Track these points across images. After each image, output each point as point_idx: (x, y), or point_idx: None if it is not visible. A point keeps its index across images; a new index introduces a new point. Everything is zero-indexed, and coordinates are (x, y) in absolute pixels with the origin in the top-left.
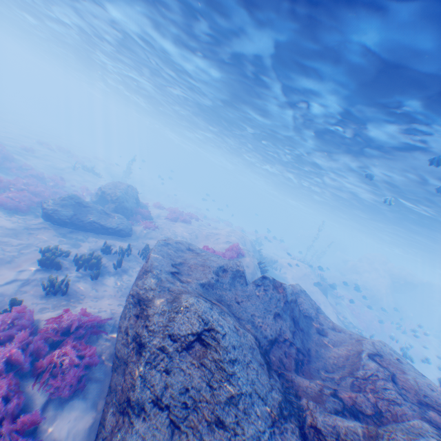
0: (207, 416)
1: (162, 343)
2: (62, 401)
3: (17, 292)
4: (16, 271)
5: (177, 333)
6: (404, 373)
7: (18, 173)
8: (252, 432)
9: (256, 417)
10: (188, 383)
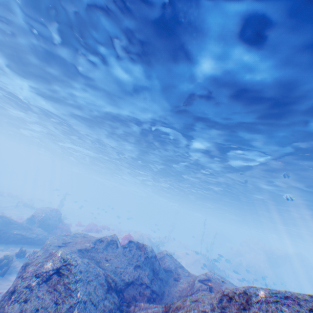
0: None
1: (29, 282)
2: None
3: None
4: None
5: (42, 272)
6: (221, 285)
7: None
8: None
9: None
10: (40, 305)
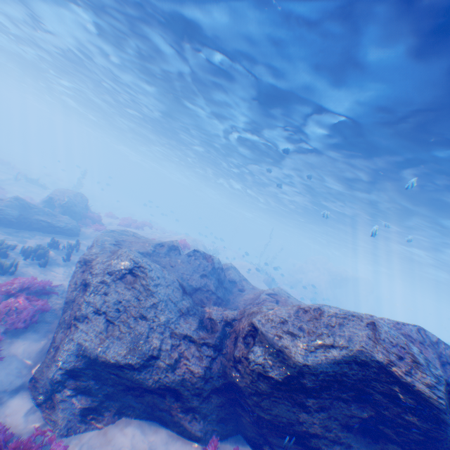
0: (134, 314)
1: (103, 279)
2: (18, 333)
3: None
4: None
5: (115, 271)
6: (286, 299)
7: None
8: (165, 318)
9: (169, 311)
10: (122, 298)
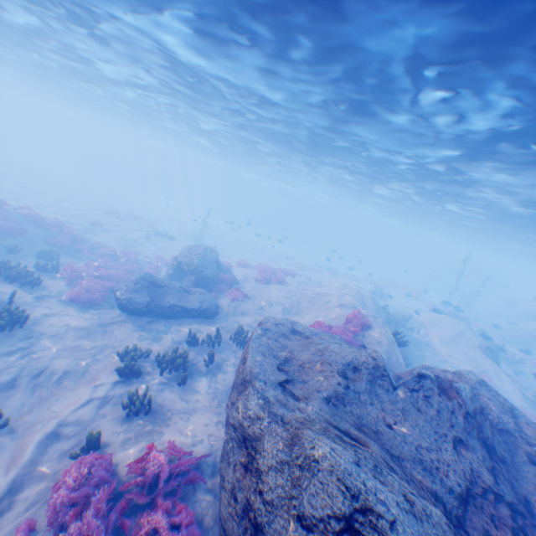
0: None
1: (289, 531)
2: None
3: (95, 417)
4: (93, 387)
5: (311, 516)
6: None
7: (90, 255)
8: None
9: None
10: None
